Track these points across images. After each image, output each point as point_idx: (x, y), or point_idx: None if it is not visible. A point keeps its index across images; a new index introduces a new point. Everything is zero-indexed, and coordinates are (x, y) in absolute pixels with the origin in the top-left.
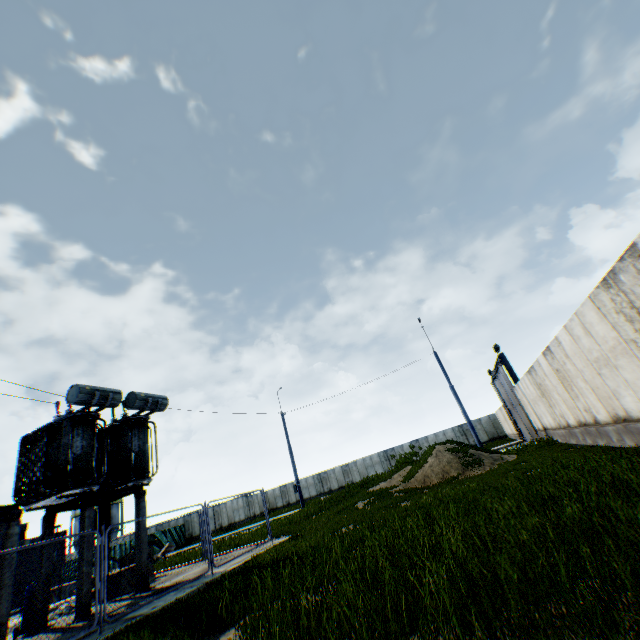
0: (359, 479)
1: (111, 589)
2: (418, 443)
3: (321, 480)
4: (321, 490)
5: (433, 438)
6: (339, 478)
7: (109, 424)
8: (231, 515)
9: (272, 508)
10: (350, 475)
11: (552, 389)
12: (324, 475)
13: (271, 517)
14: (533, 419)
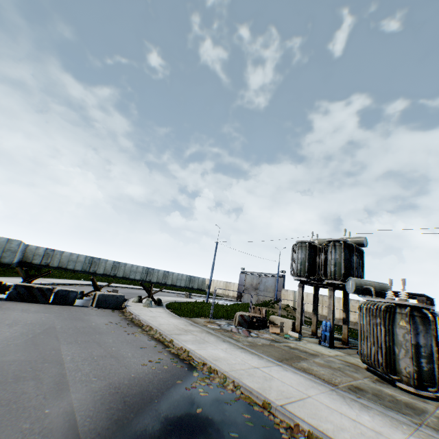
0: (122, 275)
1: (293, 330)
2: (168, 273)
3: (92, 263)
4: (87, 269)
5: (176, 275)
6: (108, 268)
7: (320, 245)
8: (17, 256)
9: (25, 261)
10: (117, 270)
11: (337, 306)
12: (97, 261)
13: (85, 279)
14: (287, 303)
